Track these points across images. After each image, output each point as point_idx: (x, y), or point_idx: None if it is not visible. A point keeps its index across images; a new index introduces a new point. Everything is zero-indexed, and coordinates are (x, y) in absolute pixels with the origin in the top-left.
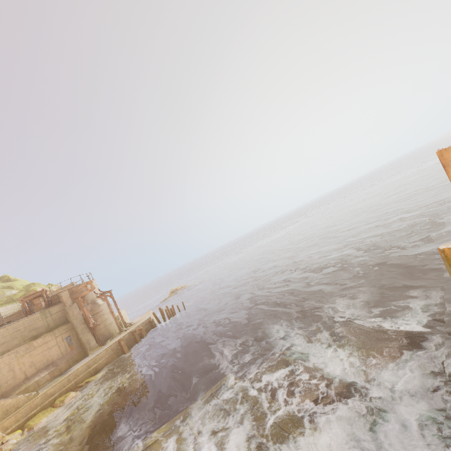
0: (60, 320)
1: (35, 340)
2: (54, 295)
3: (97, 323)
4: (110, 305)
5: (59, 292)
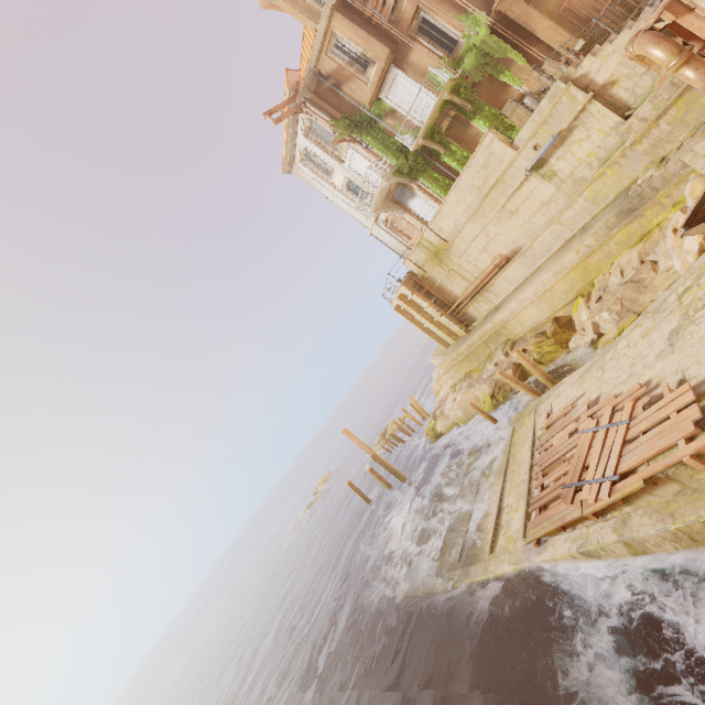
0: None
1: None
2: None
3: None
4: None
5: None
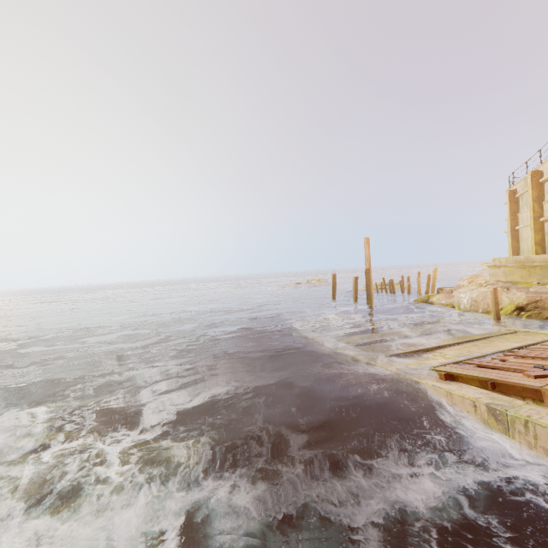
0: None
1: None
2: None
3: None
4: None
5: None
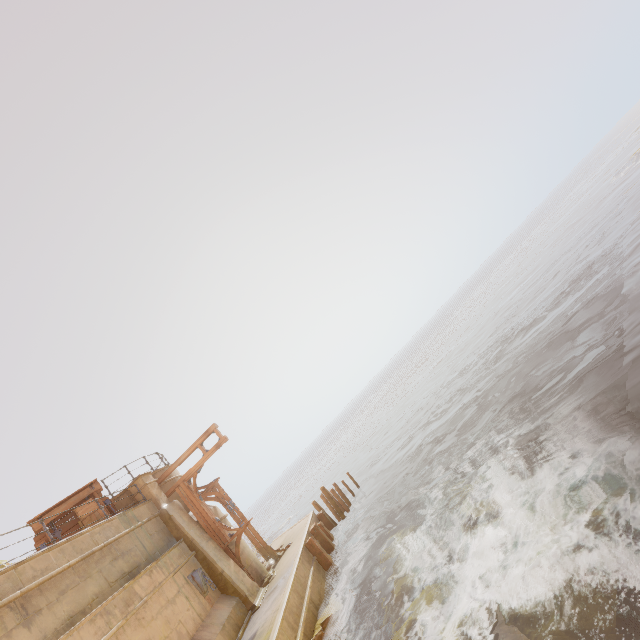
0: (161, 539)
1: (134, 578)
2: (119, 495)
3: (246, 522)
4: (233, 504)
5: (138, 477)
